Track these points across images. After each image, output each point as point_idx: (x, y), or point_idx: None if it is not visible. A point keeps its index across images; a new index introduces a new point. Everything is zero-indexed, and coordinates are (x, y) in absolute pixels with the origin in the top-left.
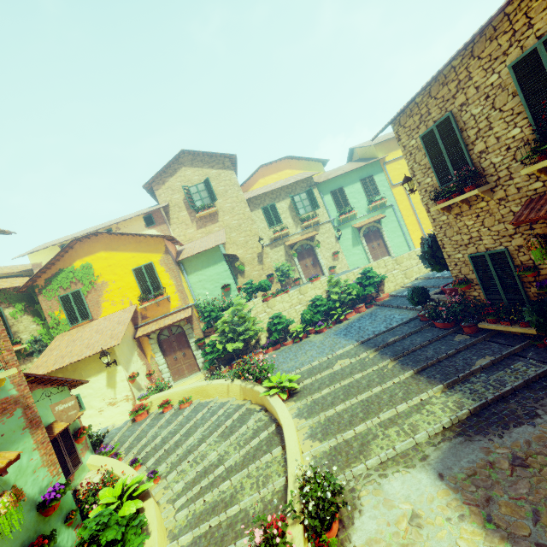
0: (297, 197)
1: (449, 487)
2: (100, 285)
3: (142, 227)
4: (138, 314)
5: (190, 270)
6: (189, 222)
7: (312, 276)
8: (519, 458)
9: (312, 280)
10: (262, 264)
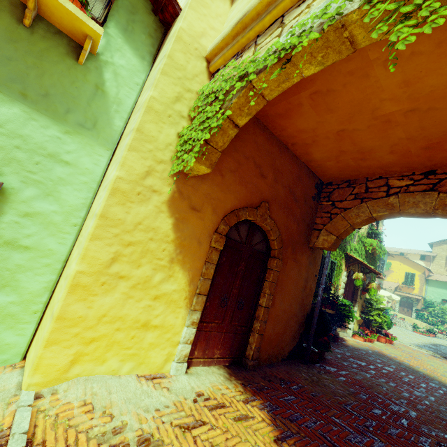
0: None
1: None
2: (390, 270)
3: (417, 258)
4: (398, 287)
5: (430, 284)
6: (443, 266)
7: None
8: None
9: None
10: None
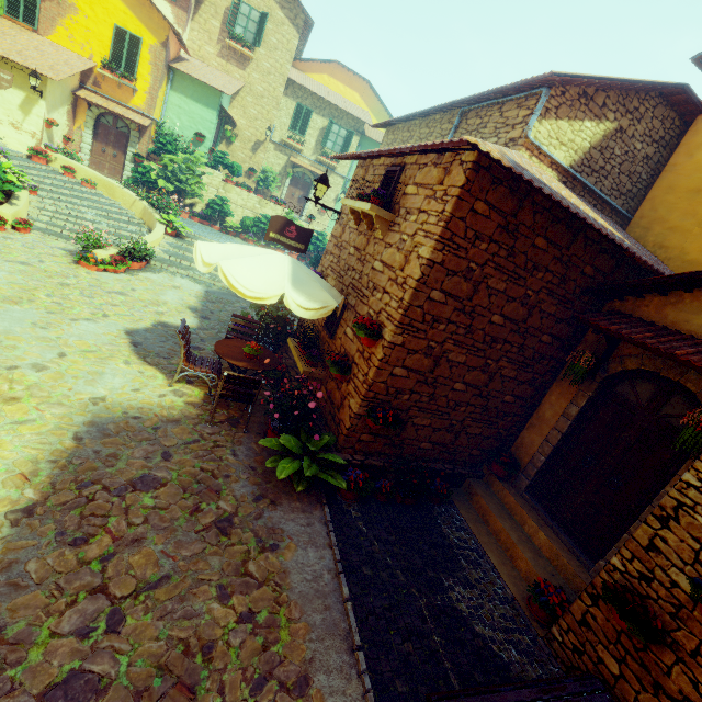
0: (336, 127)
1: (205, 294)
2: (68, 4)
3: None
4: (92, 76)
5: (177, 87)
6: (215, 39)
7: (281, 200)
8: (246, 308)
9: (277, 202)
10: (254, 154)
